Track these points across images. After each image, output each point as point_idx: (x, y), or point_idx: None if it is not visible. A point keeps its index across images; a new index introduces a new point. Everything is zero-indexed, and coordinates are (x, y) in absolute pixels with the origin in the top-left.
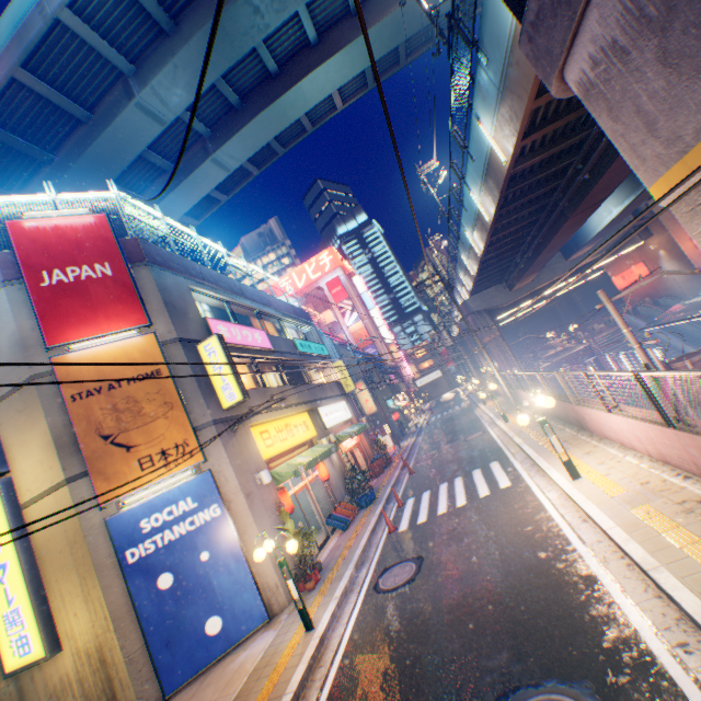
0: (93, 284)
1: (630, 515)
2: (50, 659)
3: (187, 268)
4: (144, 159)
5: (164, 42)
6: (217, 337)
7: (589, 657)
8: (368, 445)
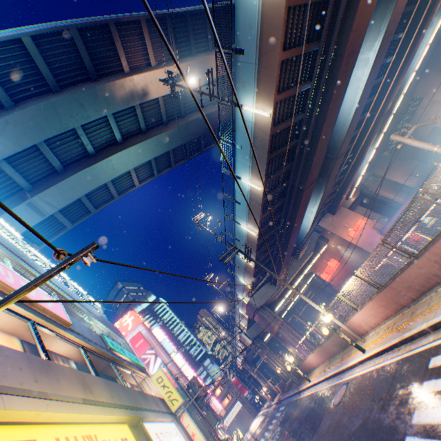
0: None
1: None
2: None
3: None
4: None
5: (2, 112)
6: None
7: None
8: None
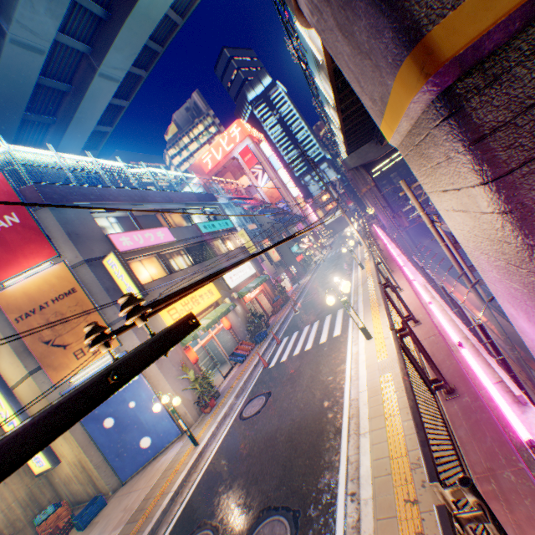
0: (7, 232)
1: (377, 382)
2: (58, 466)
3: (86, 196)
4: (43, 86)
5: None
6: (114, 254)
7: (308, 493)
8: (270, 290)
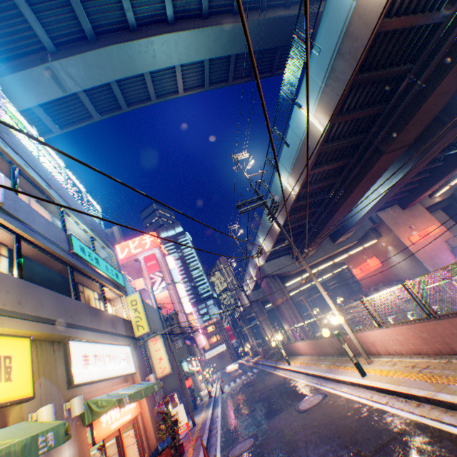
0: None
1: None
2: None
3: None
4: None
5: None
6: None
7: None
8: (151, 422)
